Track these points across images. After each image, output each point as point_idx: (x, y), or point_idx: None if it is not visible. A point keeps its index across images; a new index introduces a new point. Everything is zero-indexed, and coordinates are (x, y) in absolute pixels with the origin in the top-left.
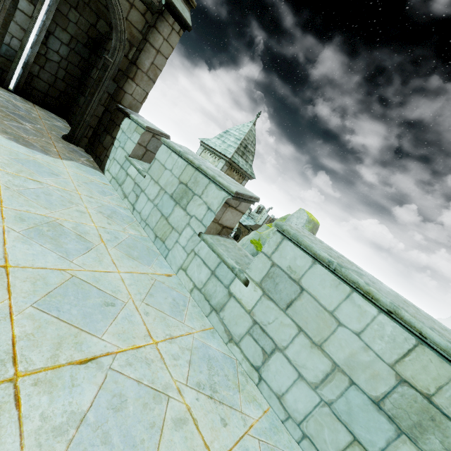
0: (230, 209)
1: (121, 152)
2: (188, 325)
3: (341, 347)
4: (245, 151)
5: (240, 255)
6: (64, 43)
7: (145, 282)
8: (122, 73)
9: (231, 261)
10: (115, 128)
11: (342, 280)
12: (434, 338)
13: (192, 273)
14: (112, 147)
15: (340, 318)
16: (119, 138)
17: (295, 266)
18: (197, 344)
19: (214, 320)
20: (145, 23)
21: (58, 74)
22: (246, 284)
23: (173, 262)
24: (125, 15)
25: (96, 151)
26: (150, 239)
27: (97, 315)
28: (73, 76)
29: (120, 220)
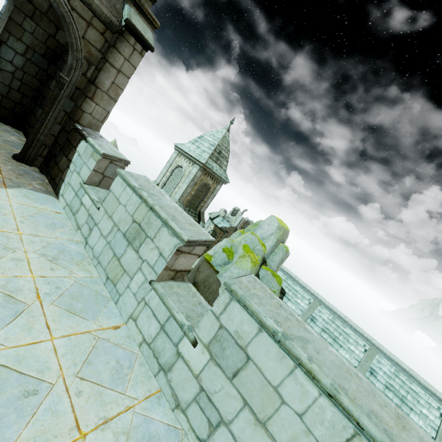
0: (183, 255)
1: (76, 177)
2: (130, 396)
3: (284, 428)
4: (219, 156)
5: (193, 304)
6: (19, 53)
7: (85, 345)
8: (81, 91)
9: (181, 317)
10: (72, 150)
11: (287, 353)
12: (370, 431)
13: (141, 324)
14: (67, 170)
15: (283, 395)
16: (75, 161)
17: (242, 332)
18: (137, 422)
19: (162, 381)
20: (105, 42)
21: (12, 84)
22: (195, 345)
23: (124, 309)
24: (81, 34)
25: (52, 172)
26: (101, 280)
27: (10, 415)
28: (30, 87)
29: (67, 261)
